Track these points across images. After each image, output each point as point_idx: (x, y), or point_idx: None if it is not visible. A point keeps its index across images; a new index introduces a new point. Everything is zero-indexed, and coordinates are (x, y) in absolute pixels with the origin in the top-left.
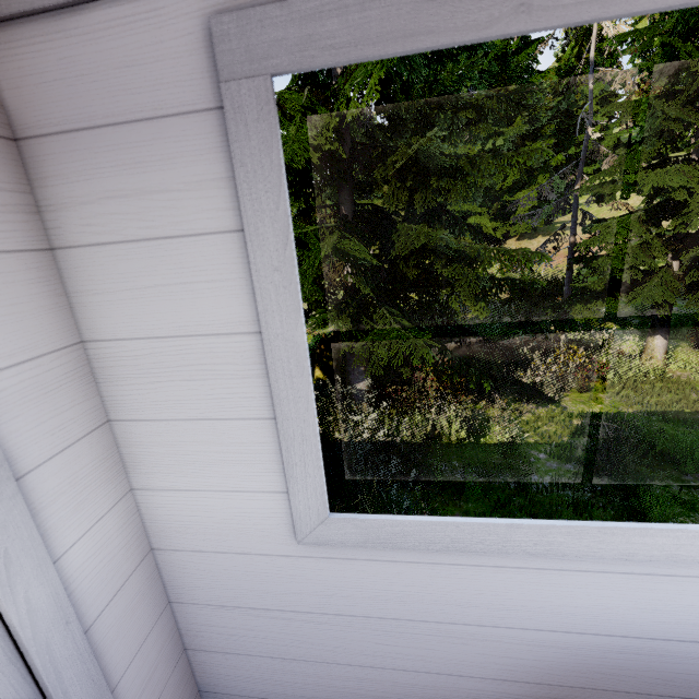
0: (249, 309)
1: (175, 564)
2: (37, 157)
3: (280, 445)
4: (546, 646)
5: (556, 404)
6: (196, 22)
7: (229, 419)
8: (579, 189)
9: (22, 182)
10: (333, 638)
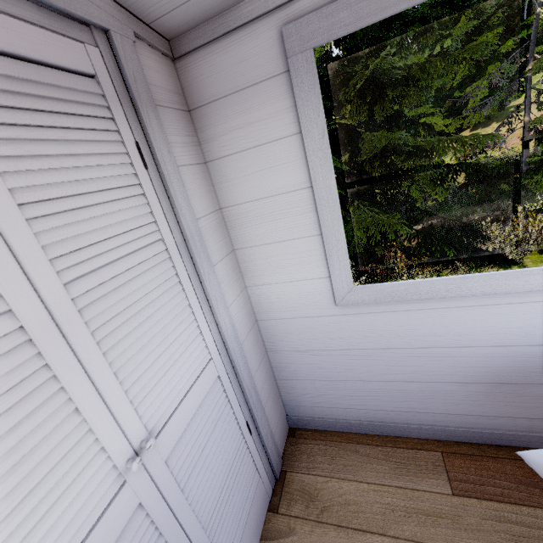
0: (304, 175)
1: (269, 328)
2: (199, 118)
3: (324, 249)
4: (494, 356)
5: (516, 266)
6: (273, 31)
7: (296, 239)
8: (530, 69)
9: (193, 131)
10: (359, 364)
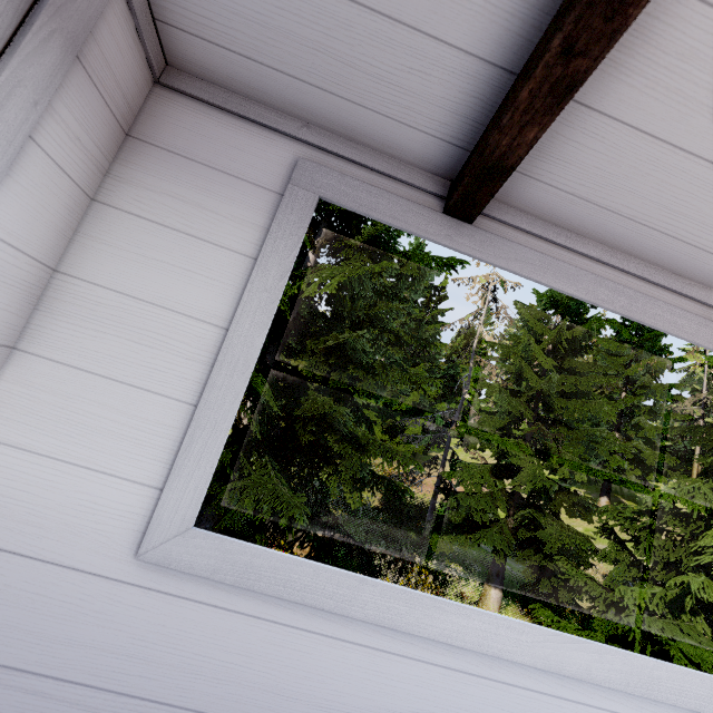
0: (228, 309)
1: None
2: (135, 150)
3: (184, 433)
4: None
5: None
6: (290, 155)
7: (150, 392)
8: (453, 430)
9: (111, 154)
10: None
